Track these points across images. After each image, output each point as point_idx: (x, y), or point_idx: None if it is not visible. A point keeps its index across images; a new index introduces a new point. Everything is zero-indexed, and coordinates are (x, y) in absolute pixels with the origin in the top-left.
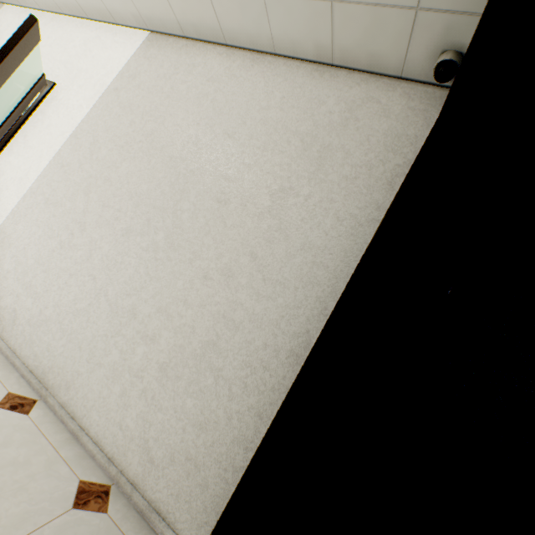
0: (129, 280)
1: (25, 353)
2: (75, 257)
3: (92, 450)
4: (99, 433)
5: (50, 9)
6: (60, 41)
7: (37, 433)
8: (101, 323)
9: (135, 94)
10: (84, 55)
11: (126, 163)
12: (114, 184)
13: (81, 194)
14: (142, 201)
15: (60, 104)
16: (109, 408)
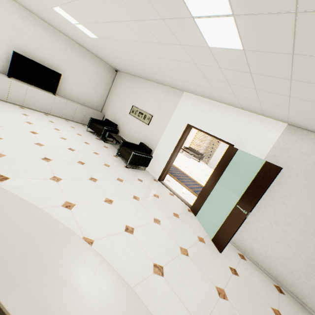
0: (311, 253)
1: (263, 265)
2: (276, 234)
3: (311, 312)
4: (312, 307)
5: (216, 101)
6: (227, 120)
7: (294, 304)
8: (300, 266)
9: (287, 160)
10: (246, 131)
11: (292, 197)
12: (288, 206)
13: (269, 206)
14: (309, 219)
15: (240, 157)
16: (314, 300)
